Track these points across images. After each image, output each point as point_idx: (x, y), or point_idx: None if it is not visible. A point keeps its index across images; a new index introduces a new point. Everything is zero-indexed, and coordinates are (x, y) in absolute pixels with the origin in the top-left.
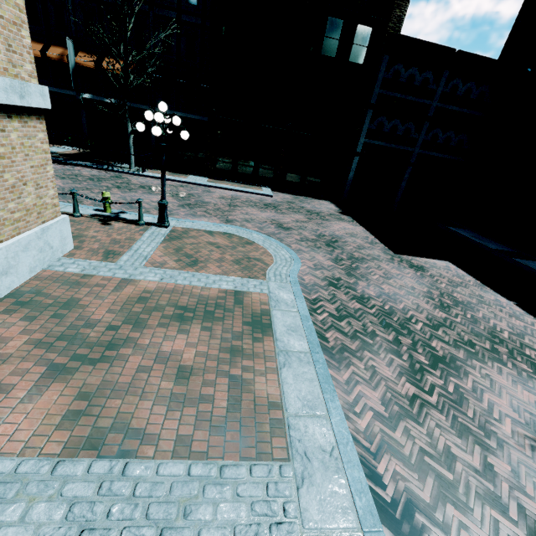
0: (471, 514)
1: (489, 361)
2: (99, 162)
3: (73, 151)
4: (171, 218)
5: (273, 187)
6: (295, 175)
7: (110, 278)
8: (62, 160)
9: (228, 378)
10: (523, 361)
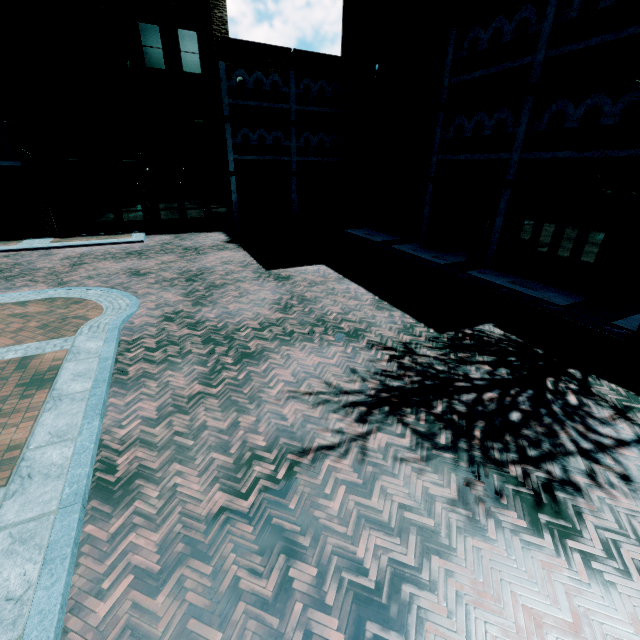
0: (193, 463)
1: (299, 343)
2: None
3: None
4: None
5: (148, 230)
6: (171, 211)
7: None
8: None
9: None
10: (333, 333)
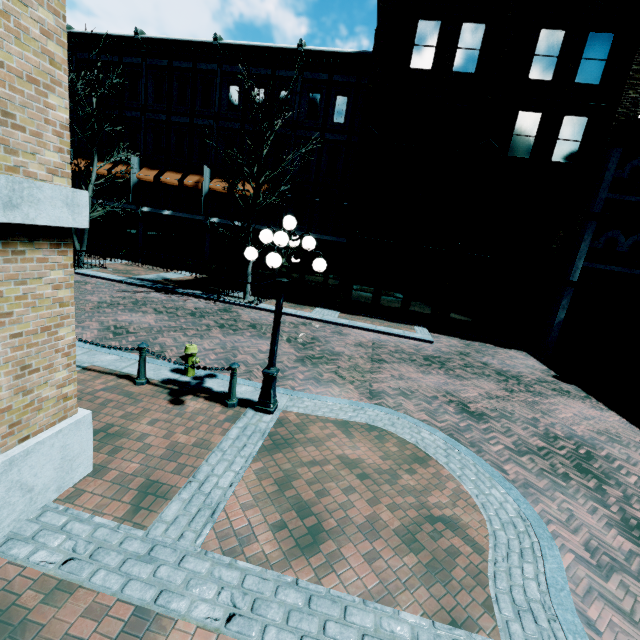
0: None
1: None
2: (211, 291)
3: (189, 276)
4: (281, 389)
5: (430, 326)
6: (464, 311)
7: (109, 601)
8: (171, 288)
9: None
10: None
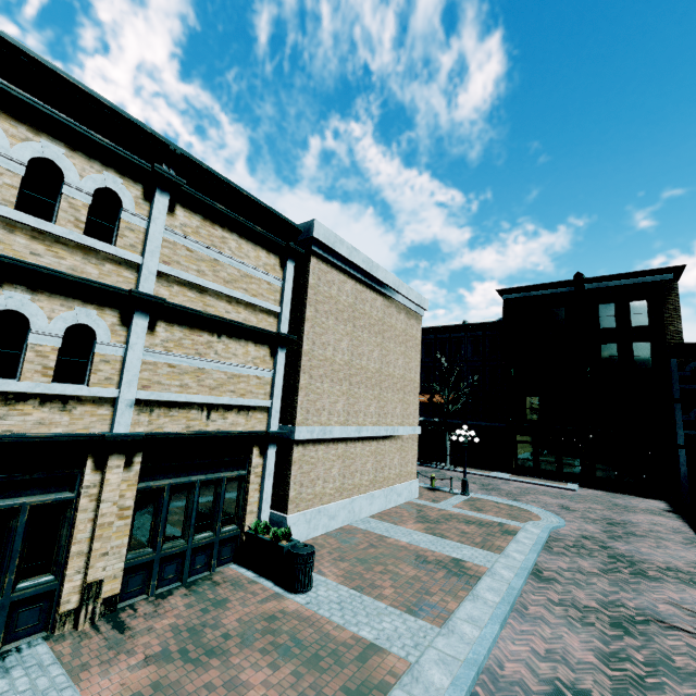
0: (582, 590)
1: None
2: (425, 462)
3: None
4: (470, 492)
5: (582, 483)
6: (606, 471)
7: (435, 507)
8: None
9: (483, 538)
10: None
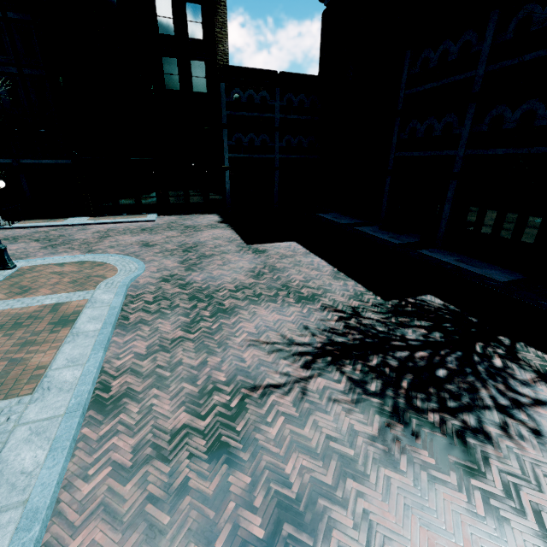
0: (167, 389)
1: (264, 303)
2: None
3: None
4: (21, 260)
5: (160, 212)
6: (178, 197)
7: None
8: None
9: (9, 362)
10: (294, 297)
